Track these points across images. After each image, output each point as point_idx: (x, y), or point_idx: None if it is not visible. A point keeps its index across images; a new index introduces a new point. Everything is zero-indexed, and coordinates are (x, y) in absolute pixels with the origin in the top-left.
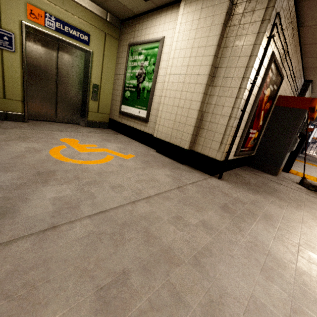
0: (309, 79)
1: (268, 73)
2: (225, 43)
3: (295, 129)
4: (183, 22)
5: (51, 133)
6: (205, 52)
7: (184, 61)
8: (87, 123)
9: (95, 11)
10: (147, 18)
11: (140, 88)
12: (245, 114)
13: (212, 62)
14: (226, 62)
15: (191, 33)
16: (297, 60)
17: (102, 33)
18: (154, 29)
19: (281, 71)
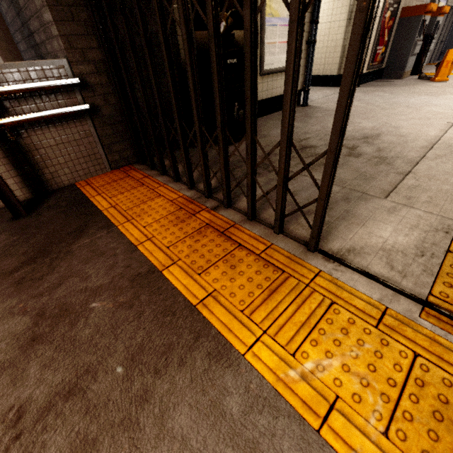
0: None
1: (385, 5)
2: None
3: (414, 35)
4: None
5: None
6: (343, 4)
7: (328, 12)
8: None
9: None
10: None
11: None
12: (371, 39)
13: (349, 10)
14: None
15: None
16: None
17: None
18: None
19: None
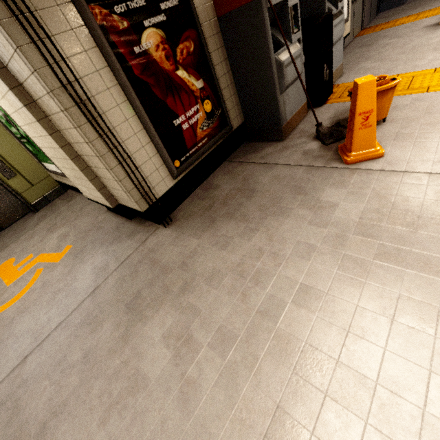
0: None
1: (96, 29)
2: None
3: (265, 49)
4: None
5: None
6: None
7: None
8: (34, 206)
9: None
10: None
11: (25, 137)
12: (125, 126)
13: (4, 83)
14: (16, 72)
15: None
16: None
17: None
18: None
19: None
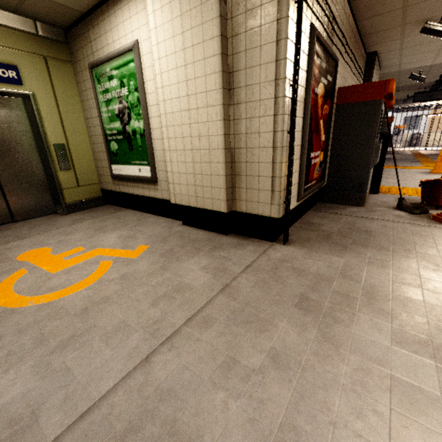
0: (373, 50)
1: (313, 61)
2: (232, 28)
3: (373, 132)
4: (157, 8)
5: (3, 249)
6: (206, 52)
7: (178, 74)
8: (67, 207)
9: (11, 24)
10: (101, 15)
11: (129, 132)
12: (296, 135)
13: (221, 65)
14: (243, 60)
15: (176, 25)
16: (350, 27)
17: (39, 59)
18: (119, 32)
19: (332, 50)
